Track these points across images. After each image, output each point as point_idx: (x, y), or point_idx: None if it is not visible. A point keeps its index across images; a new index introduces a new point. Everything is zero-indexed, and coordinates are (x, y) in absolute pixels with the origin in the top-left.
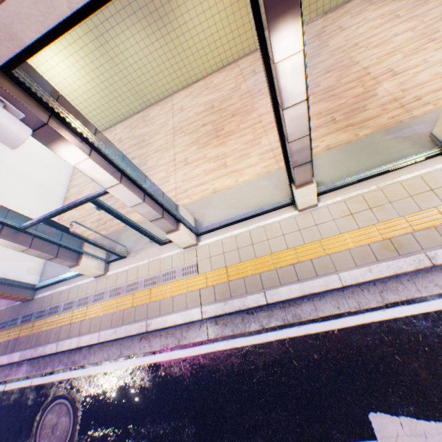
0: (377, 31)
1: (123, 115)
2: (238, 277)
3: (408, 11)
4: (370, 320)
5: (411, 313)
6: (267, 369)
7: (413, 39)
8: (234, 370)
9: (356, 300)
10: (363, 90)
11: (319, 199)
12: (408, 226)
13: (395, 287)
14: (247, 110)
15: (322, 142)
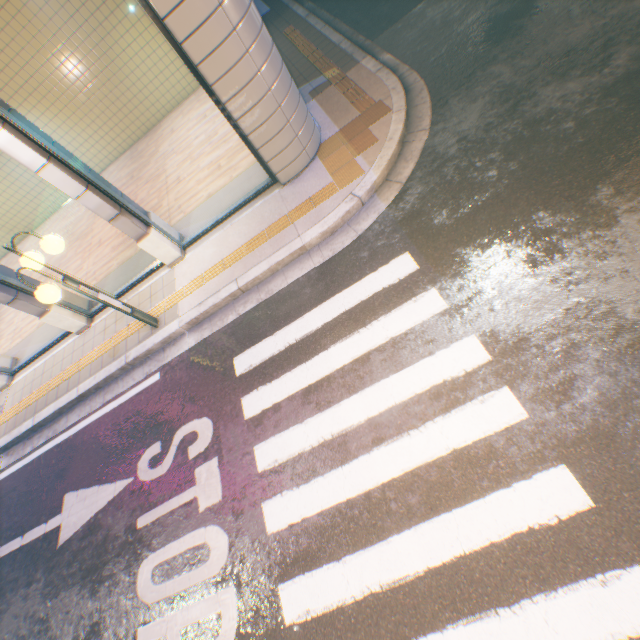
0: (191, 134)
1: (1, 252)
2: (25, 408)
3: (214, 111)
4: (93, 419)
5: (115, 406)
6: (26, 482)
7: (204, 143)
8: (7, 492)
9: (91, 406)
10: (159, 201)
11: (95, 320)
12: (128, 332)
13: (114, 387)
14: (89, 233)
15: (118, 261)
